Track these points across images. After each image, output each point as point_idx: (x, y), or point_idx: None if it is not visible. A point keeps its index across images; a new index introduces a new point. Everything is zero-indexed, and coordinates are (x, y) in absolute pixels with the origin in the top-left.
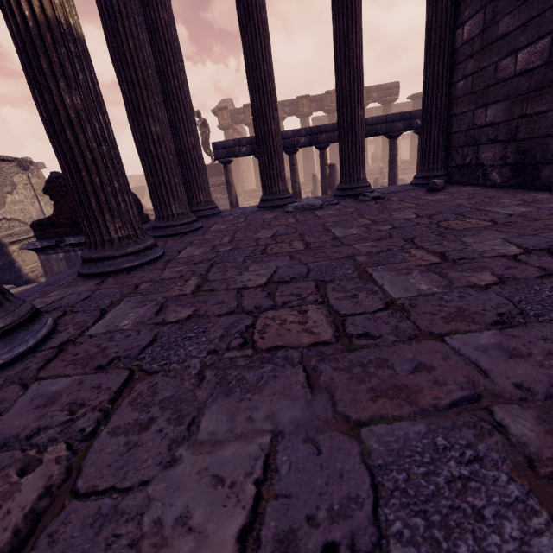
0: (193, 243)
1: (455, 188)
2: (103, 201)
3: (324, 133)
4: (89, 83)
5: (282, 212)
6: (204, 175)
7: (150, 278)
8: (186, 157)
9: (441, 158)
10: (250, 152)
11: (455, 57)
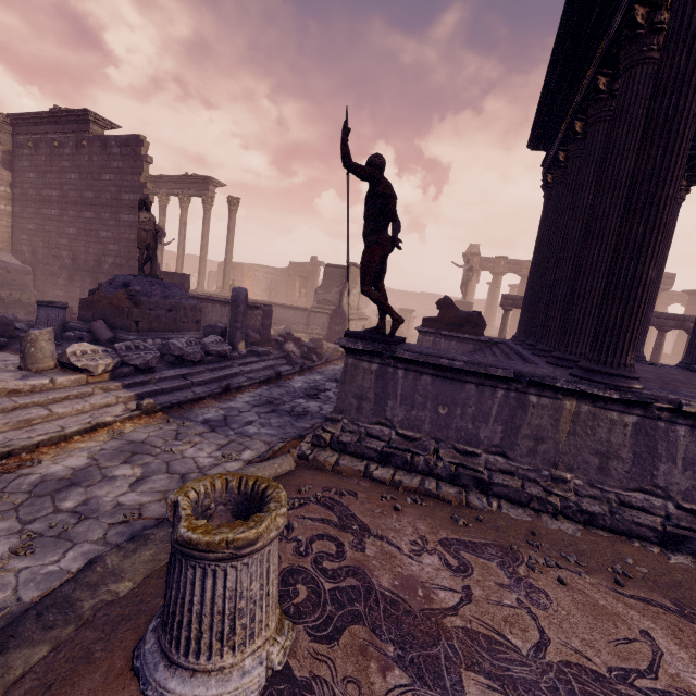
0: None
1: None
2: None
3: None
4: None
5: None
6: None
7: None
8: None
9: None
10: None
11: None
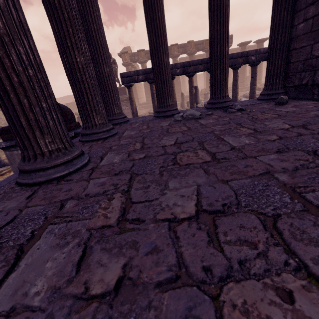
0: (112, 148)
1: (296, 102)
2: (32, 120)
3: (192, 66)
4: (11, 8)
5: (174, 120)
6: (116, 95)
7: (76, 193)
8: (103, 82)
9: (282, 80)
10: (144, 79)
11: (297, 6)
